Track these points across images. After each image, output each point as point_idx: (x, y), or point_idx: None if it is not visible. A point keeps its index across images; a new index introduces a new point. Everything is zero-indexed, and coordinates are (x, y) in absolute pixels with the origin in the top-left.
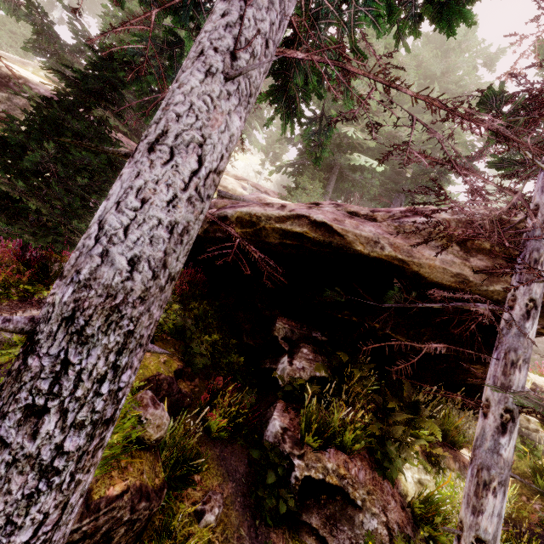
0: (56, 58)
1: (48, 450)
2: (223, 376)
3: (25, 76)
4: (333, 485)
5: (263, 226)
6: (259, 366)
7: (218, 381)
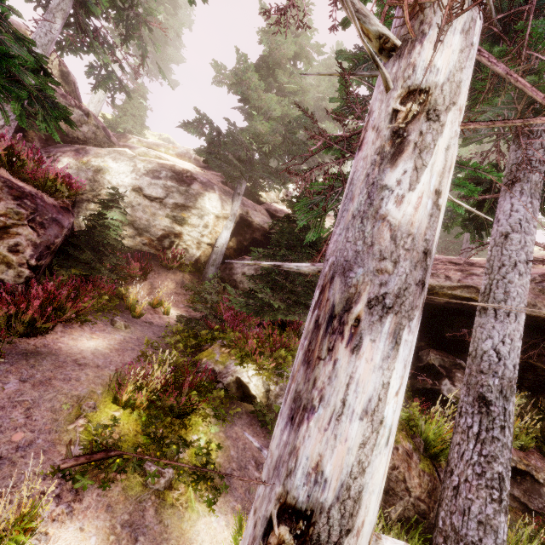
0: (215, 155)
1: (509, 442)
2: (407, 396)
3: (188, 169)
4: (523, 470)
5: (436, 292)
6: (417, 386)
7: (415, 401)
